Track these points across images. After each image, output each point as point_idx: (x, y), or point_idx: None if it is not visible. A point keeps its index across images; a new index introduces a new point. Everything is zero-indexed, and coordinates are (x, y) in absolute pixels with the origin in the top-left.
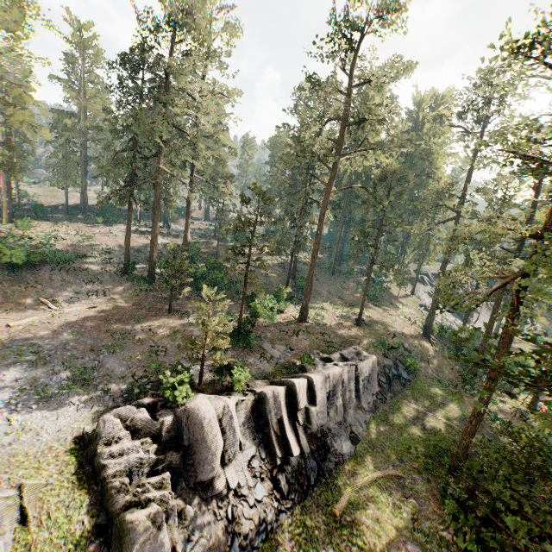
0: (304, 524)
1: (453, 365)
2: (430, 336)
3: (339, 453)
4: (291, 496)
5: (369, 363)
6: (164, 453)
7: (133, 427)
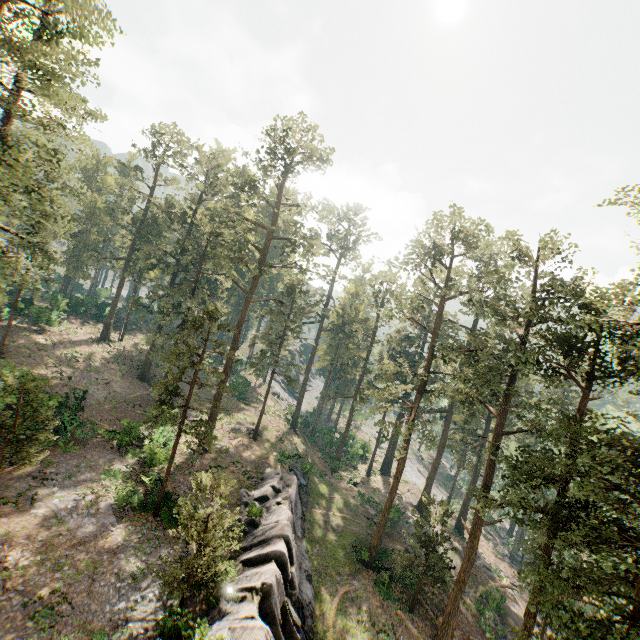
0: None
1: (317, 453)
2: (296, 429)
3: (308, 601)
4: None
5: (295, 486)
6: None
7: None
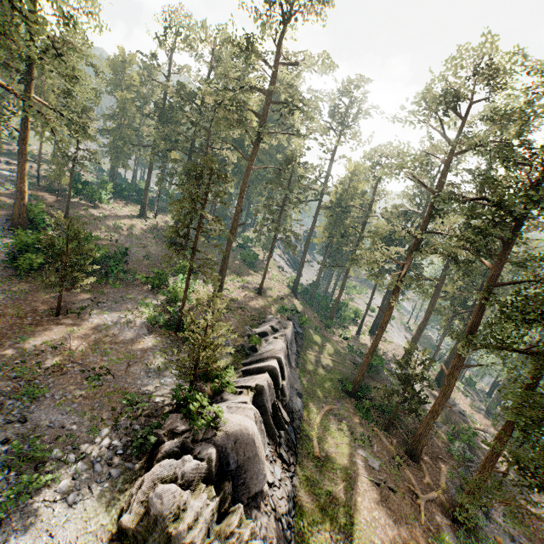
0: (306, 477)
1: (314, 314)
2: (296, 294)
3: (297, 410)
4: (291, 461)
5: (290, 329)
6: (219, 489)
7: (185, 482)
